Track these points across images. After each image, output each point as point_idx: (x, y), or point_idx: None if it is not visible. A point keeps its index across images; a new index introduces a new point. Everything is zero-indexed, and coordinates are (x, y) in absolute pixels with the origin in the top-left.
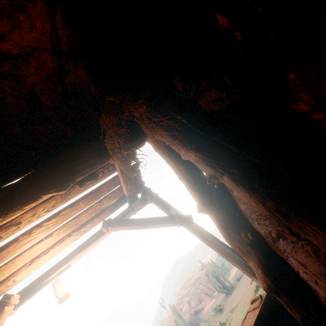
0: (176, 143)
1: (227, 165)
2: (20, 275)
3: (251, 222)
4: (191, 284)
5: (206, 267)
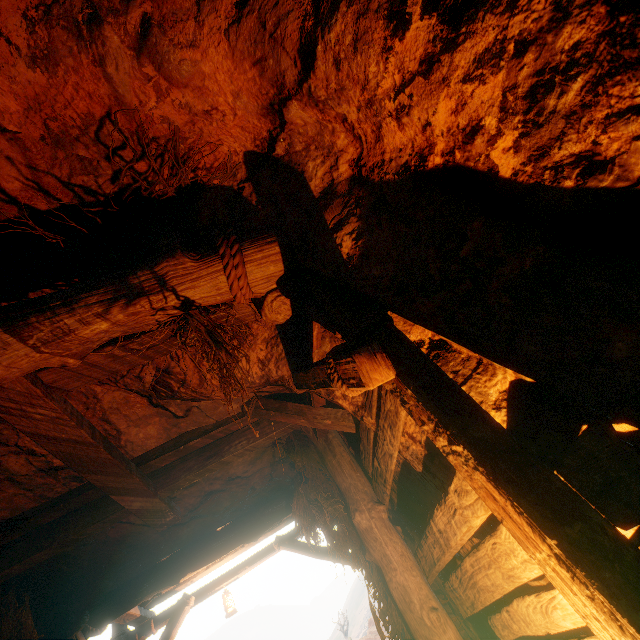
0: None
1: (378, 576)
2: (197, 577)
3: None
4: None
5: None
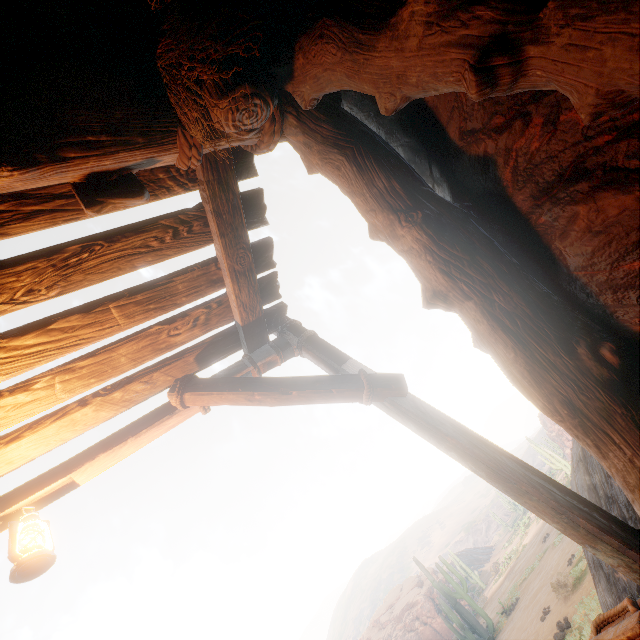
0: (363, 35)
1: None
2: None
3: (610, 308)
4: (395, 618)
5: (429, 574)
